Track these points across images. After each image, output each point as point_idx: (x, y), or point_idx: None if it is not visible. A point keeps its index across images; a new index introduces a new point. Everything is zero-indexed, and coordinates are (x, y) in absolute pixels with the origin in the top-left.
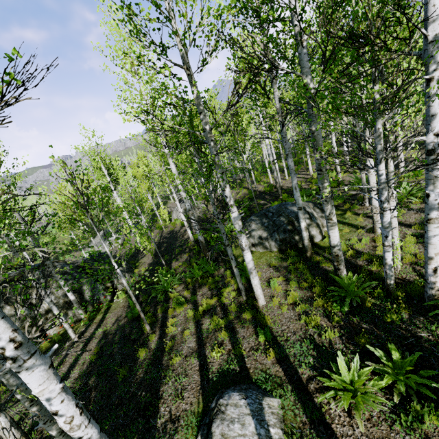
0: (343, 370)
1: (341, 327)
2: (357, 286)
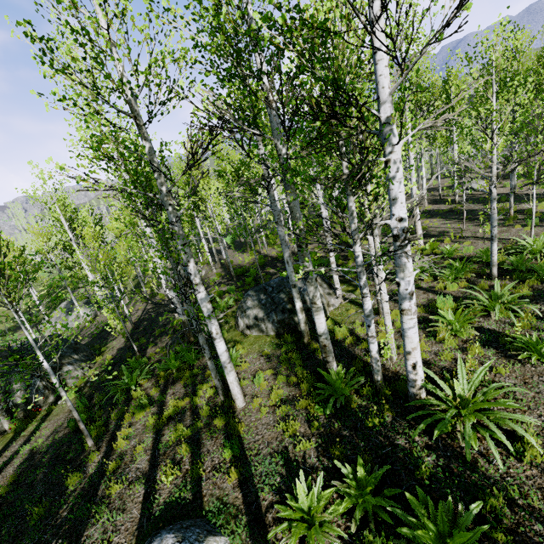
0: (301, 495)
1: (320, 435)
2: (344, 382)
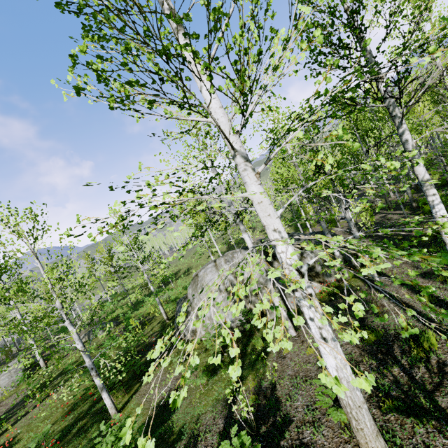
0: None
1: None
2: None
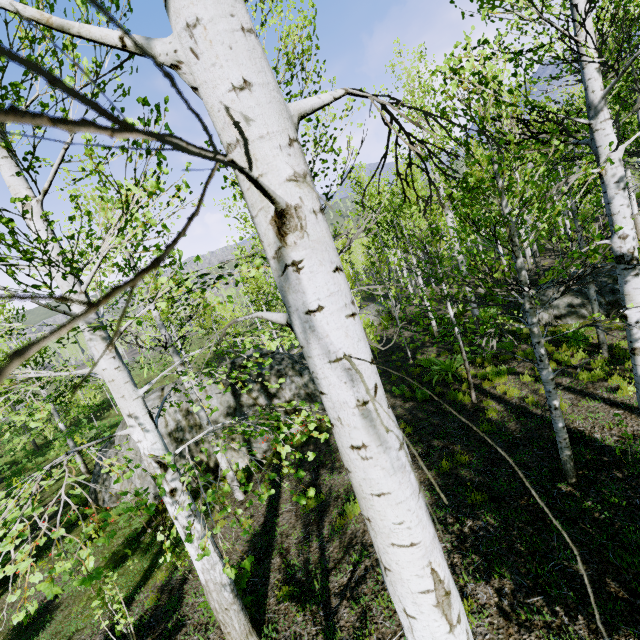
0: None
1: None
2: None
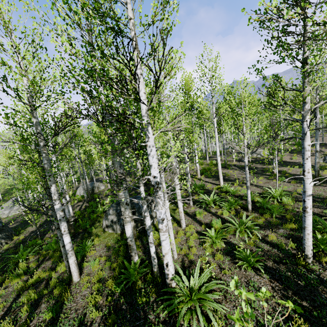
0: None
1: (109, 307)
2: (137, 271)
